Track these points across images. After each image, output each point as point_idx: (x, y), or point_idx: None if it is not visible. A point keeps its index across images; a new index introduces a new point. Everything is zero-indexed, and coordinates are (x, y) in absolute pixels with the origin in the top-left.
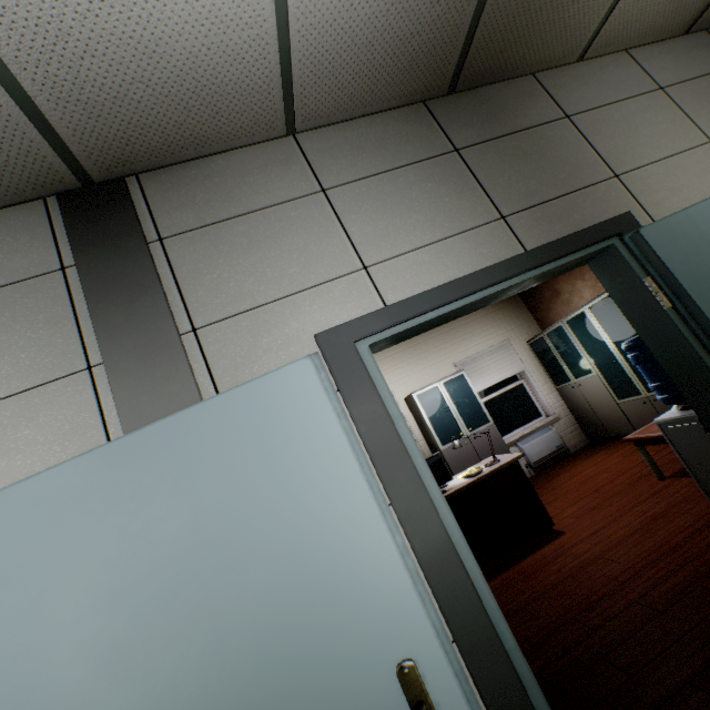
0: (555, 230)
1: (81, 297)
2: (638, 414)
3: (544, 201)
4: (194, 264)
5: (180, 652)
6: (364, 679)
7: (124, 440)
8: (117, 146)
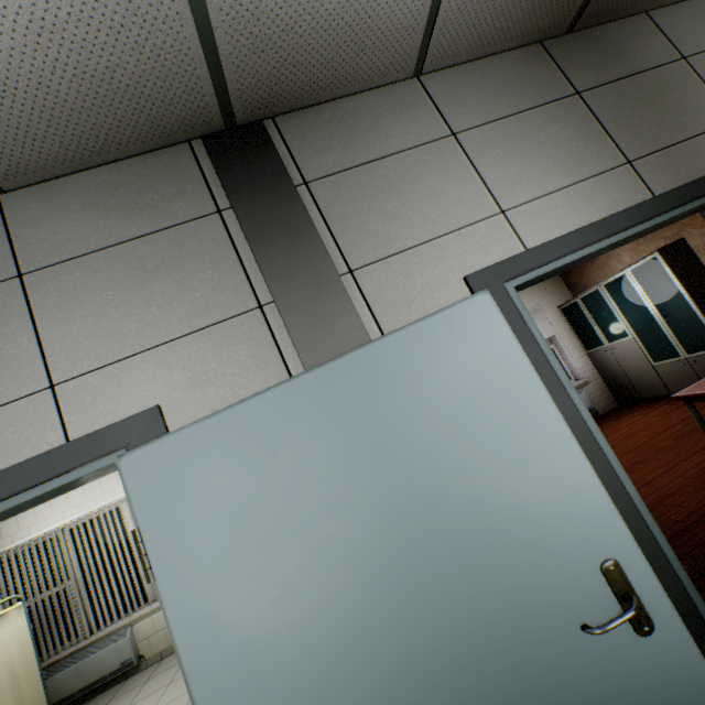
0: (680, 175)
1: (241, 240)
2: (674, 376)
3: (667, 146)
4: (341, 208)
5: (405, 553)
6: (572, 575)
7: (324, 369)
8: (266, 86)
